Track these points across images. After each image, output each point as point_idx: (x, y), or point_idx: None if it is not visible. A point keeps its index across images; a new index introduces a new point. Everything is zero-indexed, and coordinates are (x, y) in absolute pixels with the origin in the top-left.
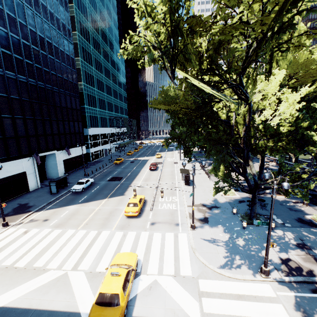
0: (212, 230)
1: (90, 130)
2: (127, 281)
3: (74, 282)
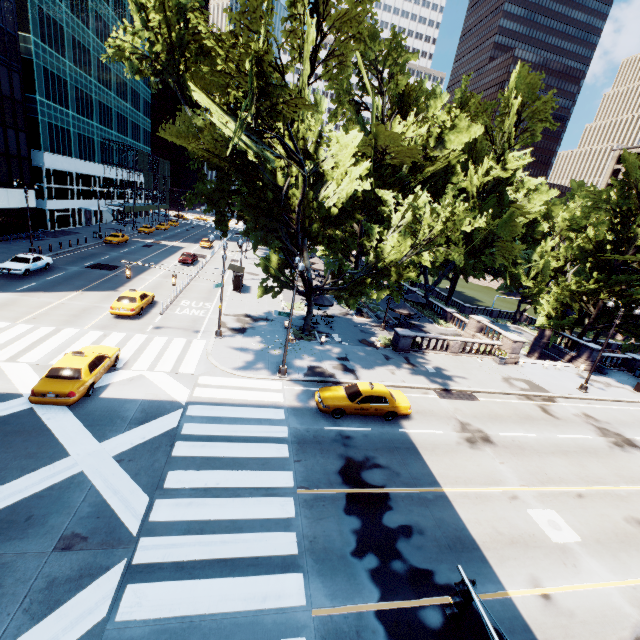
0: (245, 339)
1: (49, 157)
2: (96, 363)
3: (10, 371)
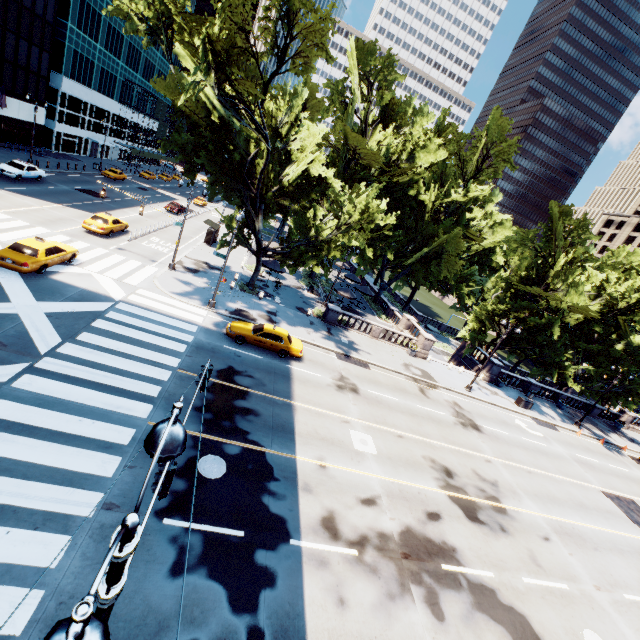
0: (193, 277)
1: (67, 82)
2: (53, 251)
3: None
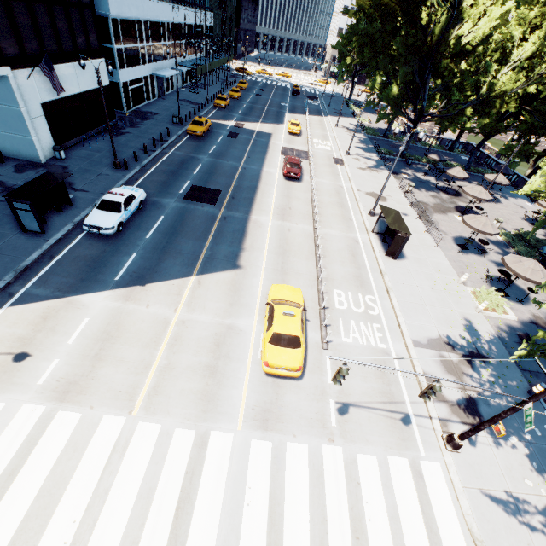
0: (499, 456)
1: None
2: None
3: None
